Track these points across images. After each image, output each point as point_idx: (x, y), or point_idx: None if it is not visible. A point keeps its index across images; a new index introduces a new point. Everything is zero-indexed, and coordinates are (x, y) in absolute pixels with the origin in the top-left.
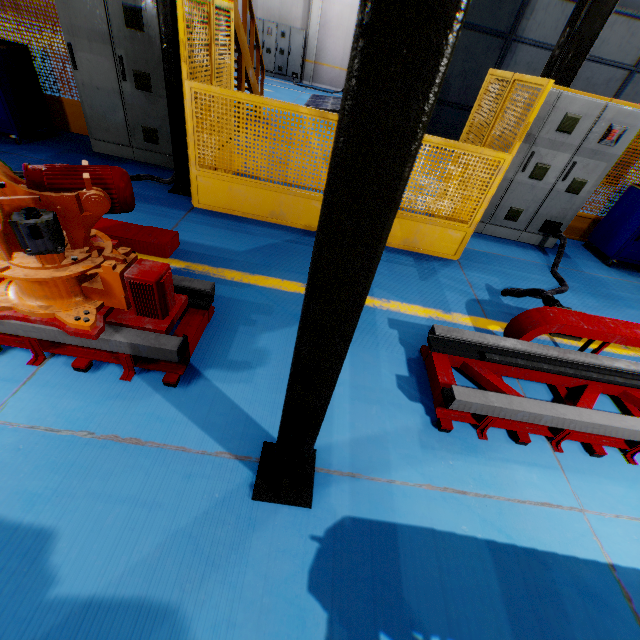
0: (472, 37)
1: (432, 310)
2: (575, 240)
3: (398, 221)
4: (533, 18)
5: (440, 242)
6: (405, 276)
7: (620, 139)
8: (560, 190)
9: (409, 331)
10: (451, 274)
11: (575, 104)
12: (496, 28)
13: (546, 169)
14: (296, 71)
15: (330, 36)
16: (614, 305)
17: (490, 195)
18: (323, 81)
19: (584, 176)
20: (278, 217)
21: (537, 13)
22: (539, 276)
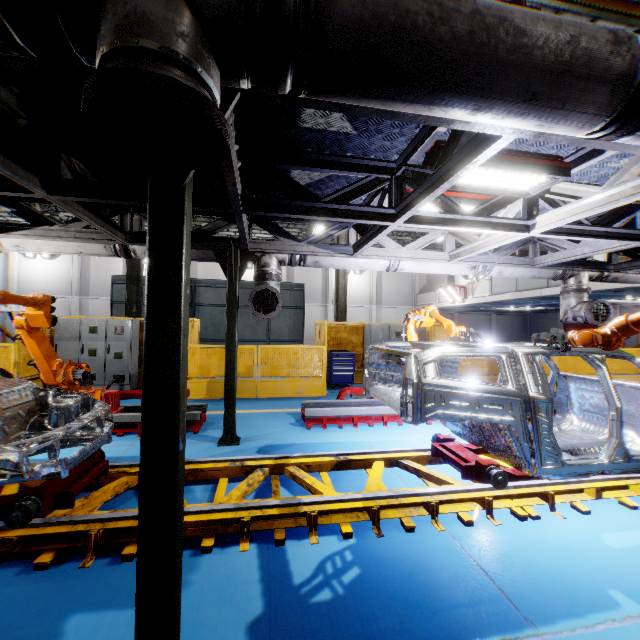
0: None
1: None
2: None
3: None
4: (201, 295)
5: None
6: None
7: (125, 331)
8: (111, 359)
9: None
10: None
11: (92, 322)
12: None
13: (95, 350)
14: None
15: None
16: None
17: (15, 363)
18: None
19: (119, 350)
20: None
21: (202, 293)
22: None
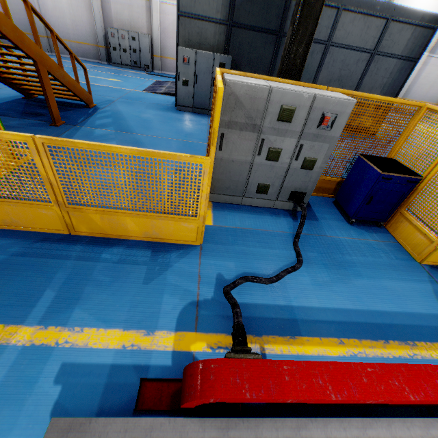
0: (252, 35)
1: (132, 333)
2: (328, 197)
3: (130, 219)
4: None
5: (178, 232)
6: (127, 281)
7: (335, 124)
8: (296, 167)
9: (78, 383)
10: (184, 267)
11: (287, 97)
12: (268, 27)
13: (278, 152)
14: (147, 64)
15: (169, 37)
16: (345, 276)
17: (205, 193)
18: (169, 69)
19: (313, 155)
20: (14, 224)
21: None
22: (279, 250)
